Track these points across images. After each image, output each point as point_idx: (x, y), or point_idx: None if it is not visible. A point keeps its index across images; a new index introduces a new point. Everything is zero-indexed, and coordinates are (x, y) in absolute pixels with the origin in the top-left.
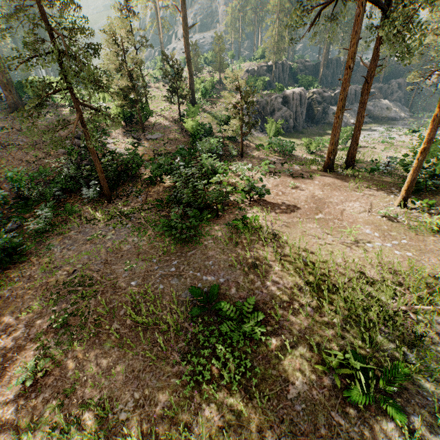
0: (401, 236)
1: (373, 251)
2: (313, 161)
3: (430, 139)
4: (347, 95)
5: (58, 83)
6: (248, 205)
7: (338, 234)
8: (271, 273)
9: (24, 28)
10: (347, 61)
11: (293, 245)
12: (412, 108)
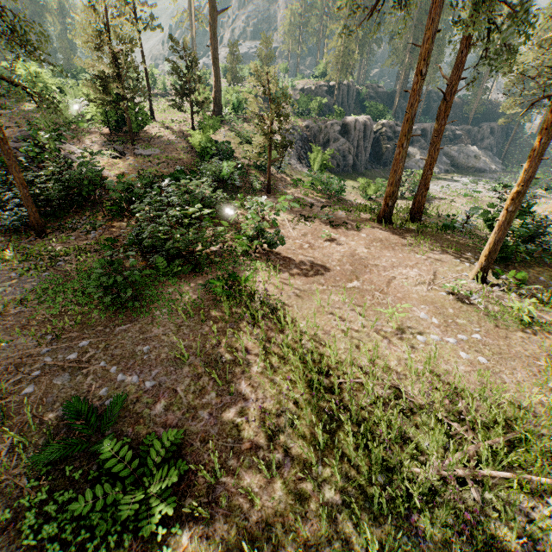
0: (474, 326)
1: (425, 349)
2: (366, 207)
3: (528, 178)
4: (426, 135)
5: None
6: (251, 259)
7: (375, 316)
8: (241, 377)
9: (12, 2)
10: (418, 63)
11: (297, 327)
12: (505, 161)
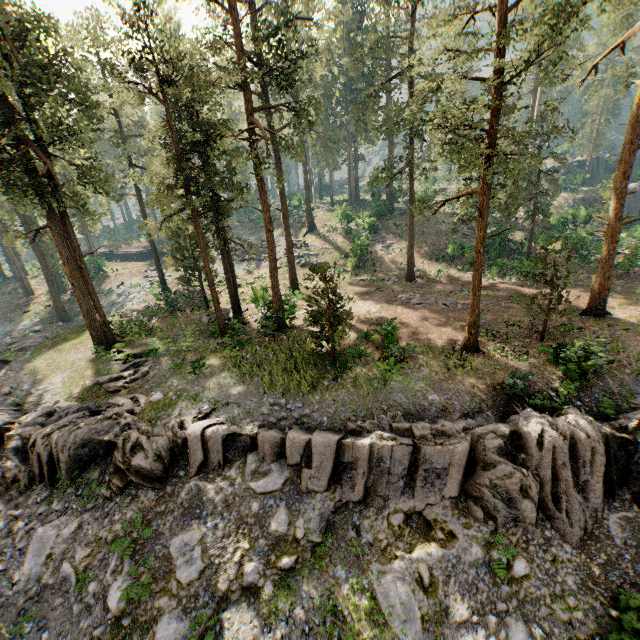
0: None
1: None
2: None
3: None
4: None
5: (404, 191)
6: None
7: None
8: None
9: None
10: None
11: None
12: None
